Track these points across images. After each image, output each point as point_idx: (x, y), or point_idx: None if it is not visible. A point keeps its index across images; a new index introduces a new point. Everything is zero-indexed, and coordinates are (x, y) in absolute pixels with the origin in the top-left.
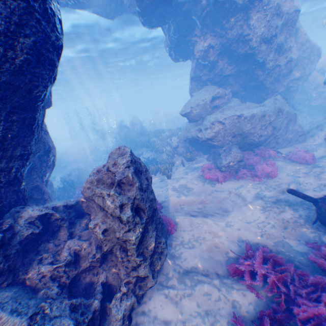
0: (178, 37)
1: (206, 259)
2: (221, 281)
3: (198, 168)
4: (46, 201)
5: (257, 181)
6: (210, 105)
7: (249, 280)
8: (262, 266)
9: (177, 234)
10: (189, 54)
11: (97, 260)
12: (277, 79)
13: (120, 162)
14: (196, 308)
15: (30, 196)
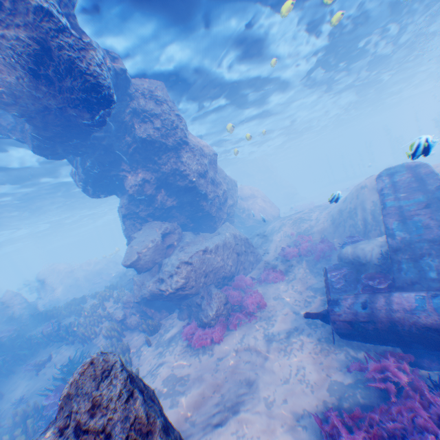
0: (99, 171)
1: None
2: None
3: (174, 336)
4: None
5: (256, 319)
6: (162, 243)
7: None
8: (351, 433)
9: None
10: (115, 188)
11: None
12: (220, 207)
13: (112, 394)
14: None
15: None
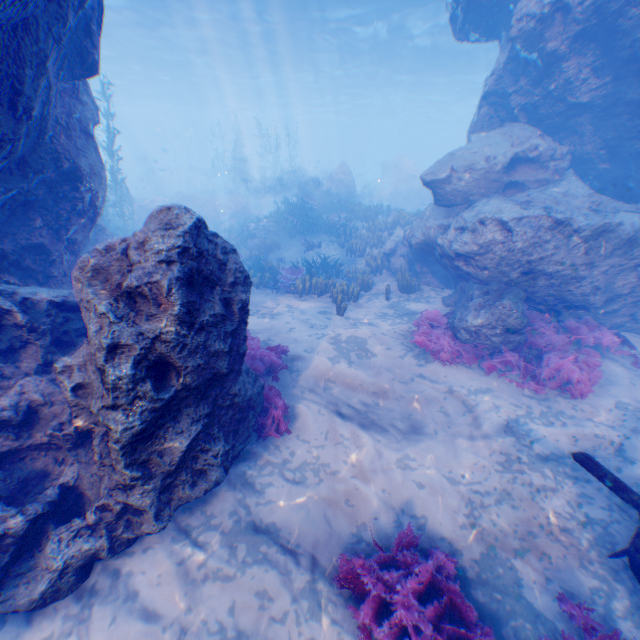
0: None
1: (311, 519)
2: (310, 585)
3: (413, 314)
4: (51, 281)
5: (532, 393)
6: (501, 174)
7: (367, 618)
8: (413, 603)
9: (283, 440)
10: (501, 25)
11: (65, 436)
12: None
13: (155, 246)
14: (224, 616)
15: (13, 260)
